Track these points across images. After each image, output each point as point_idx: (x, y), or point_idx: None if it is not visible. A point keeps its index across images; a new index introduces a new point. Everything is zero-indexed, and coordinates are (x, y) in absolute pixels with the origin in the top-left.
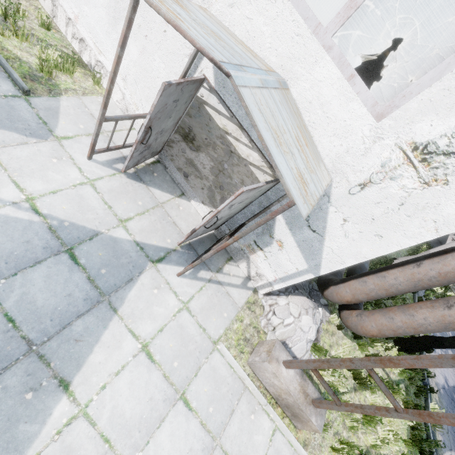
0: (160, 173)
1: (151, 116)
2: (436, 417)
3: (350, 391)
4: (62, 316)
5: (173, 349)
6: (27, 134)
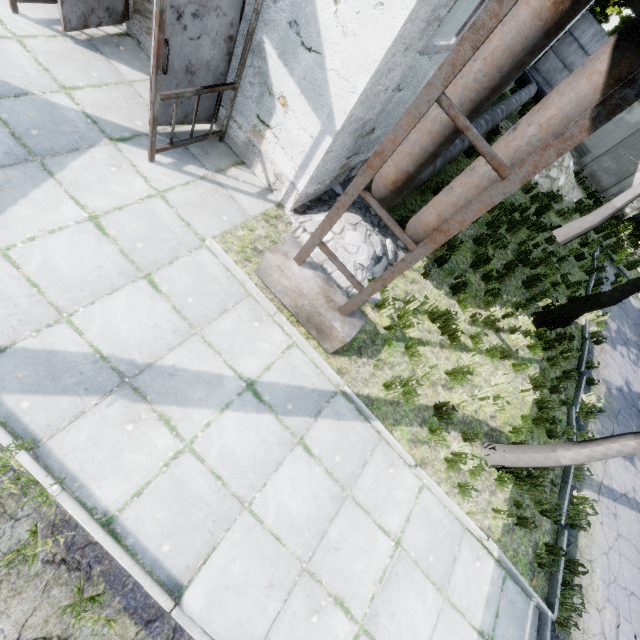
0: (130, 49)
1: None
2: (444, 227)
3: (433, 345)
4: None
5: (137, 231)
6: None
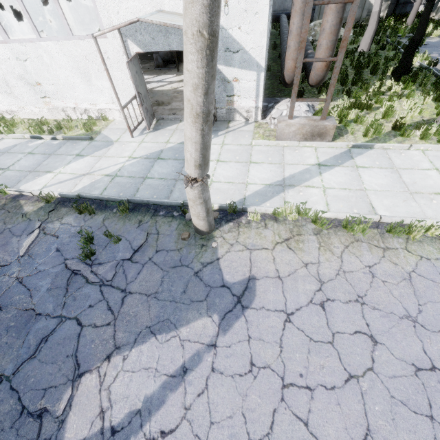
0: (163, 123)
1: (134, 85)
2: (343, 38)
3: (364, 116)
4: (177, 171)
5: (231, 156)
6: (106, 147)
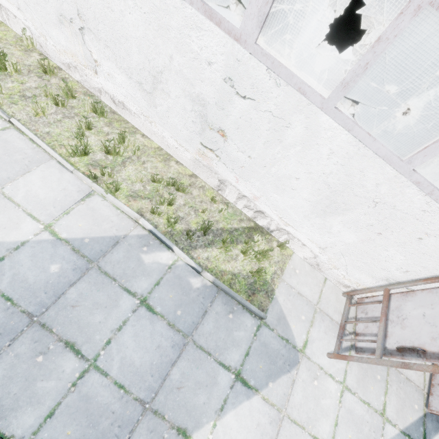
0: None
1: None
2: None
3: None
4: None
5: None
6: (287, 368)
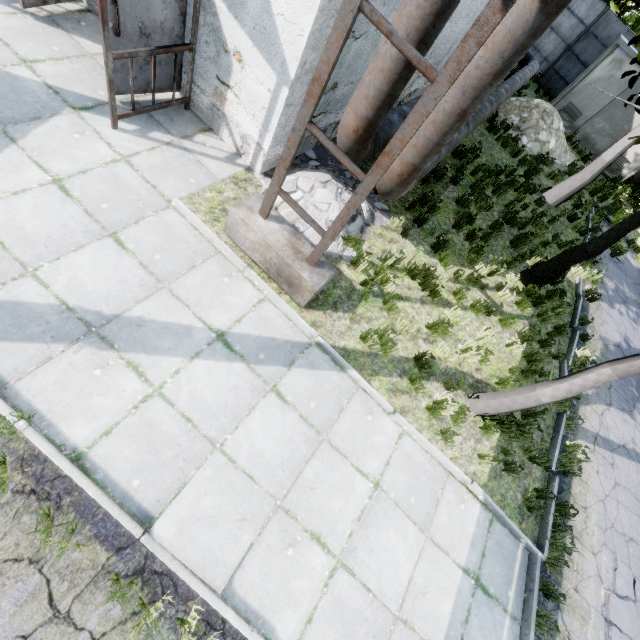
0: (91, 24)
1: None
2: (387, 148)
3: (414, 301)
4: None
5: (102, 193)
6: None
